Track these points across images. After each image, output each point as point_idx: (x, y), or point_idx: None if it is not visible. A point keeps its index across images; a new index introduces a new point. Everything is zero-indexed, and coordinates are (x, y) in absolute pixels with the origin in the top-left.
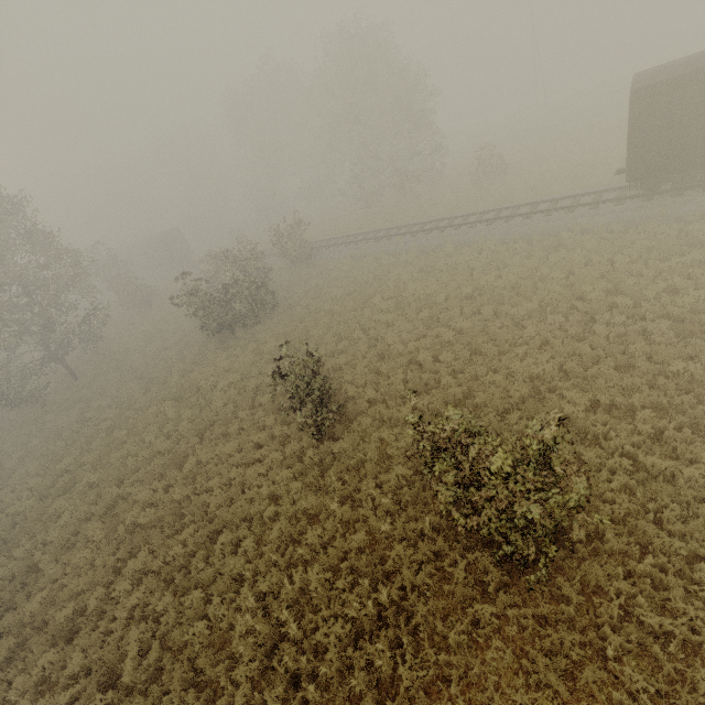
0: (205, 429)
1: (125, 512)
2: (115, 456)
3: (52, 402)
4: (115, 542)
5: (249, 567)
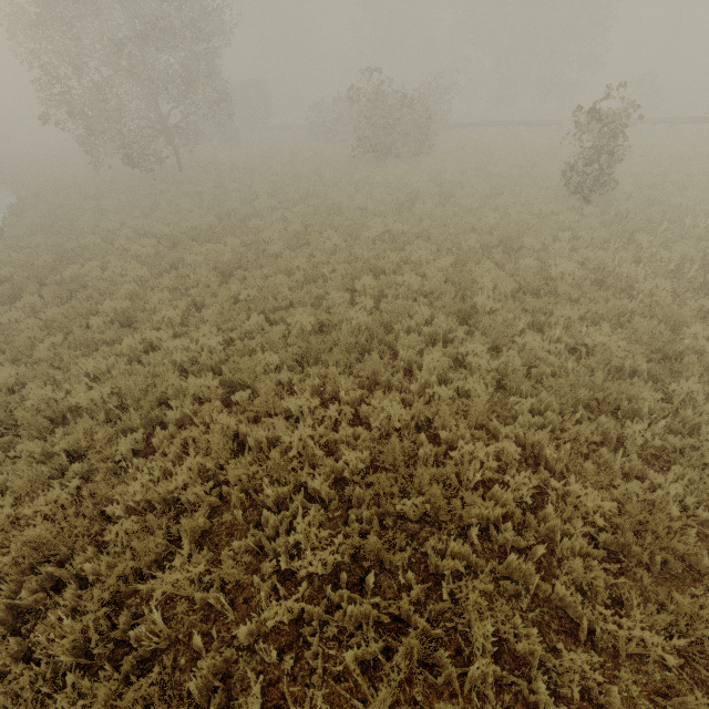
0: (412, 200)
1: (359, 231)
2: (300, 207)
3: (162, 179)
4: (371, 240)
5: (575, 257)
